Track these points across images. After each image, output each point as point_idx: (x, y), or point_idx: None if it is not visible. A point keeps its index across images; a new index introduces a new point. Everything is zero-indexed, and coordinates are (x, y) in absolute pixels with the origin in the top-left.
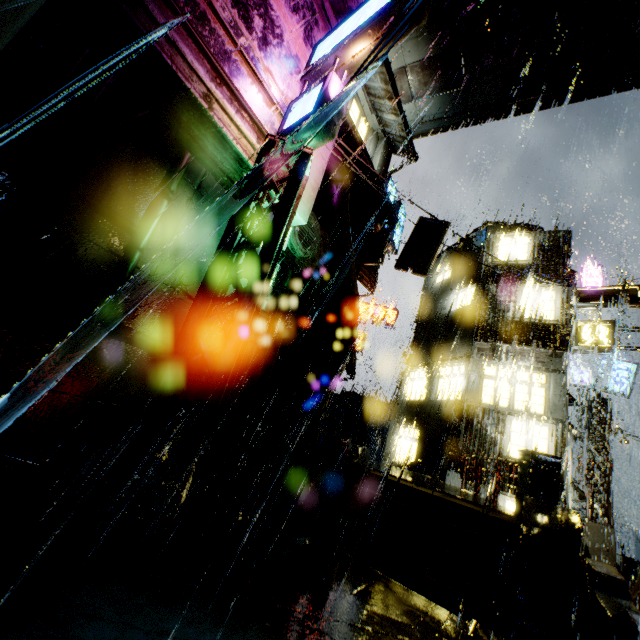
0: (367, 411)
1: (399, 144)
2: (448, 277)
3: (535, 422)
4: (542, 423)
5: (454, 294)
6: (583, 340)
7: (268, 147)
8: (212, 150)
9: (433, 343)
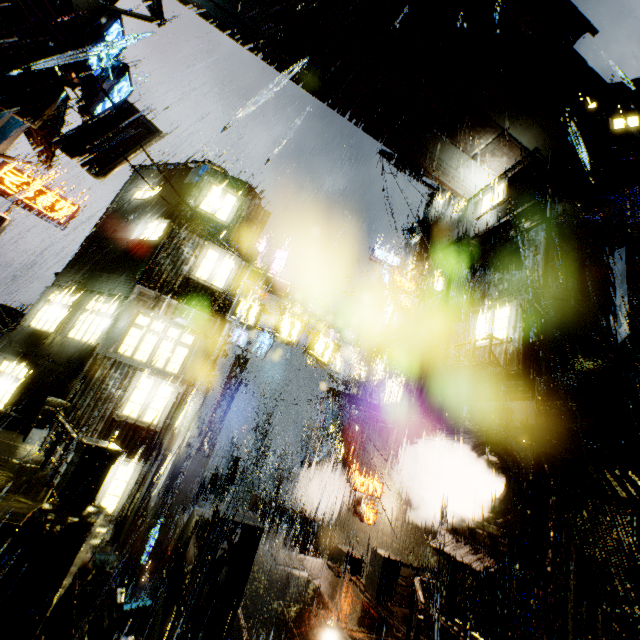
0: None
1: None
2: (149, 198)
3: (164, 381)
4: (171, 383)
5: (146, 221)
6: (238, 314)
7: None
8: None
9: (97, 267)
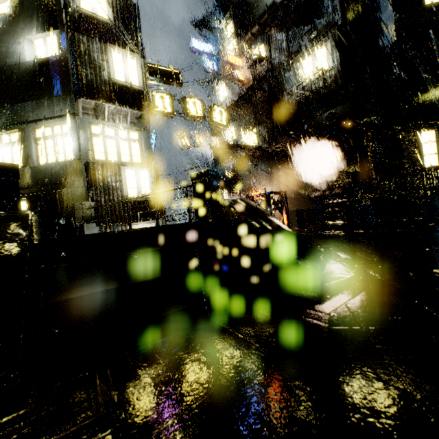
0: None
1: None
2: (8, 13)
3: (140, 169)
4: (145, 168)
5: (27, 39)
6: (157, 106)
7: None
8: None
9: (12, 100)
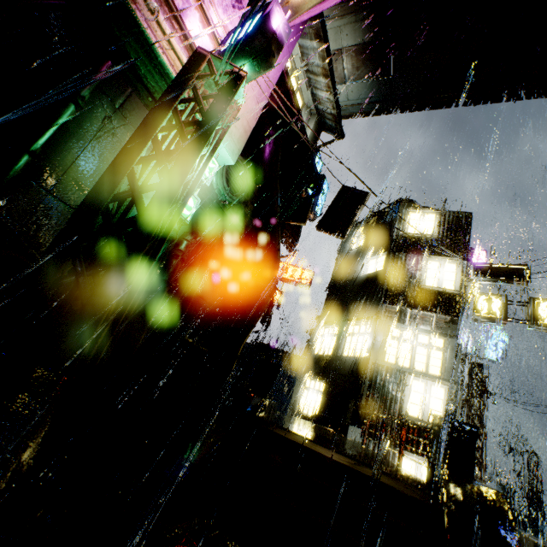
0: (278, 362)
1: (329, 121)
2: (361, 245)
3: (433, 383)
4: (439, 384)
5: (366, 260)
6: (478, 310)
7: (197, 59)
8: (135, 59)
9: (344, 303)
